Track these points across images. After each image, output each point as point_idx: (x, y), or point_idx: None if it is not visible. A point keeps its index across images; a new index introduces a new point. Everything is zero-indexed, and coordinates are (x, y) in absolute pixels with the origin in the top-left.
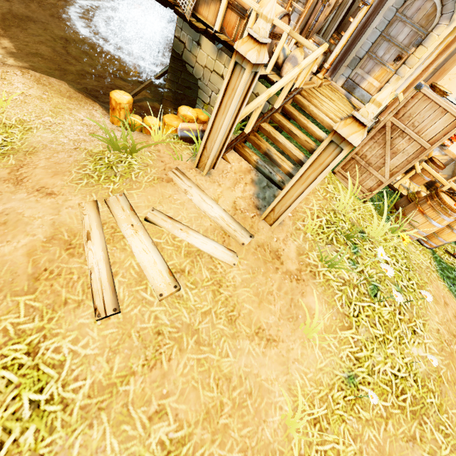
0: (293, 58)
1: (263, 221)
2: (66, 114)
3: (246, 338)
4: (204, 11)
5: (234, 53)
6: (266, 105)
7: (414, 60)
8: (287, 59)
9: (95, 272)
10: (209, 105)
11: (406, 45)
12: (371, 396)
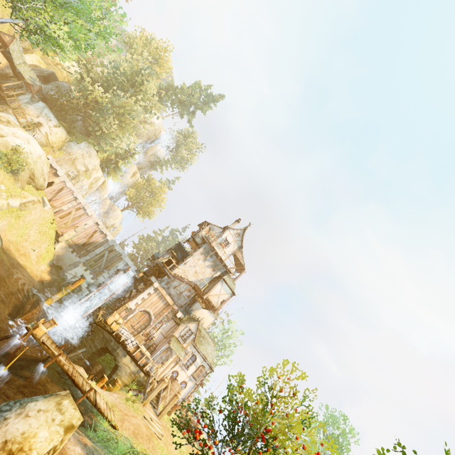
0: (150, 366)
1: (159, 418)
2: (98, 386)
3: (169, 445)
4: (130, 347)
5: (164, 380)
6: (142, 379)
7: (166, 364)
8: (148, 366)
9: (155, 432)
10: (119, 376)
11: (164, 360)
12: (185, 450)
